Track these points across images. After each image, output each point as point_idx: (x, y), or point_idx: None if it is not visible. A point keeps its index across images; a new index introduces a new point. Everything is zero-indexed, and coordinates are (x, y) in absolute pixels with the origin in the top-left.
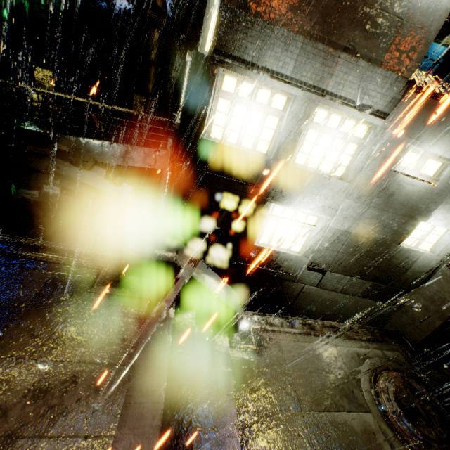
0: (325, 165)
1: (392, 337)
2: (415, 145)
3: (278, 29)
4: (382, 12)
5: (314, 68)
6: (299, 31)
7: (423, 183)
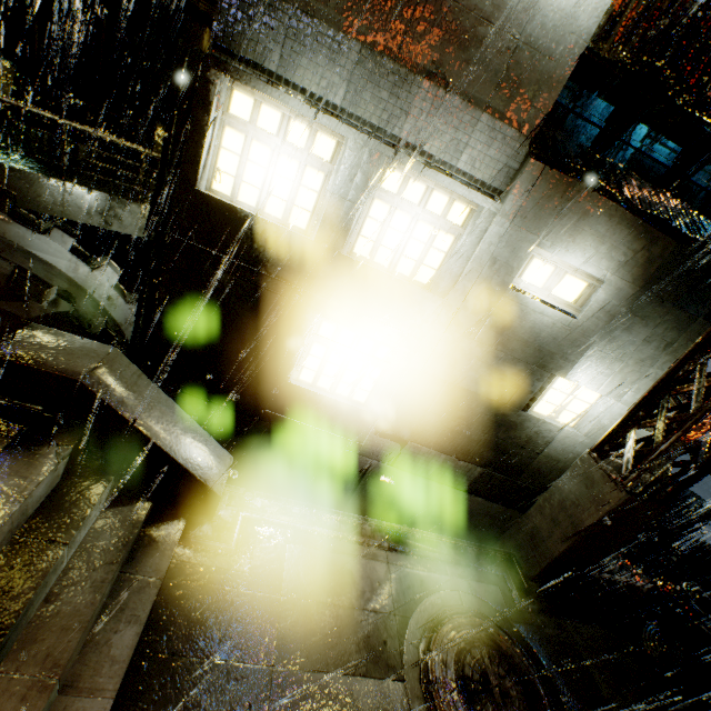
0: (403, 263)
1: (496, 561)
2: (542, 248)
3: (318, 24)
4: (485, 22)
5: (379, 98)
6: (354, 35)
7: (558, 312)
